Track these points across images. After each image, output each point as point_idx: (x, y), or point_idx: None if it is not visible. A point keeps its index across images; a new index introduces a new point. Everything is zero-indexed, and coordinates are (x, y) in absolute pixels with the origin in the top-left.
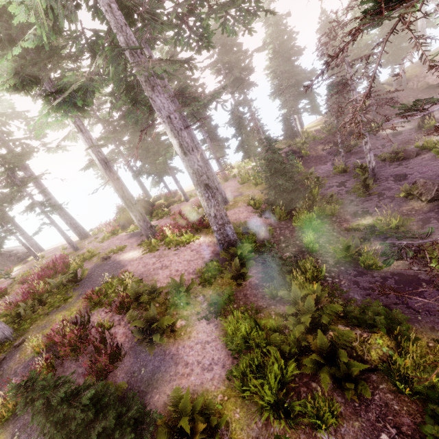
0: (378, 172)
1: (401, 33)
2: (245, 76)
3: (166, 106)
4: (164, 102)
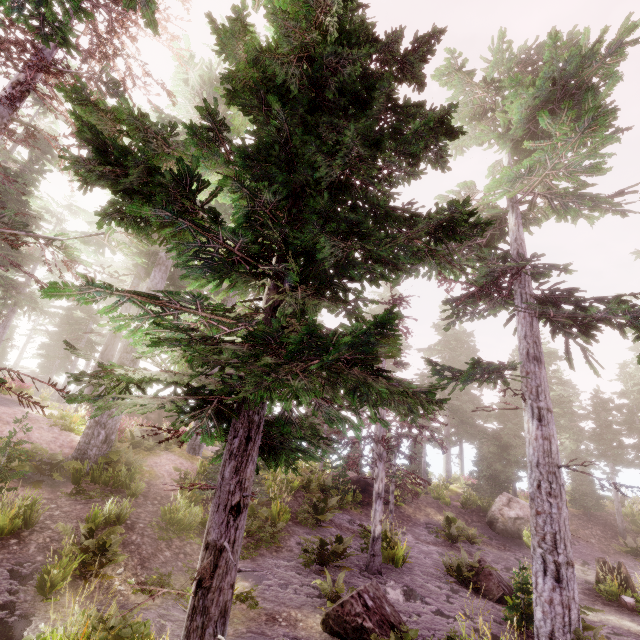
0: (408, 573)
1: (635, 425)
2: (389, 366)
3: (156, 281)
4: (158, 278)
